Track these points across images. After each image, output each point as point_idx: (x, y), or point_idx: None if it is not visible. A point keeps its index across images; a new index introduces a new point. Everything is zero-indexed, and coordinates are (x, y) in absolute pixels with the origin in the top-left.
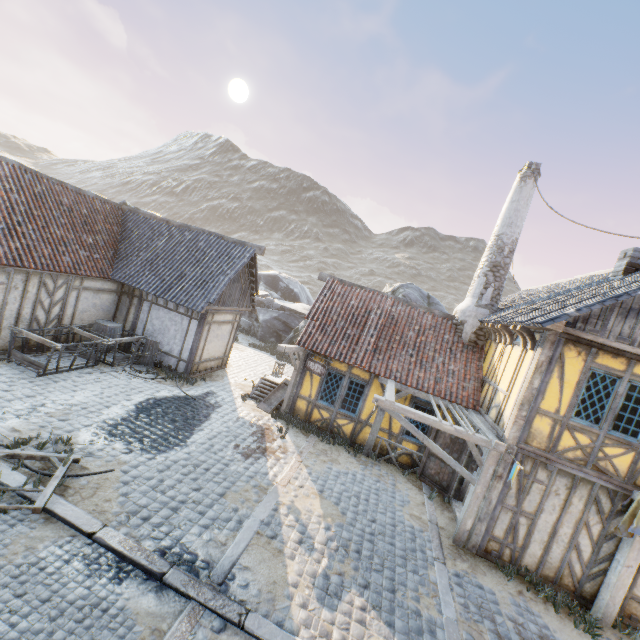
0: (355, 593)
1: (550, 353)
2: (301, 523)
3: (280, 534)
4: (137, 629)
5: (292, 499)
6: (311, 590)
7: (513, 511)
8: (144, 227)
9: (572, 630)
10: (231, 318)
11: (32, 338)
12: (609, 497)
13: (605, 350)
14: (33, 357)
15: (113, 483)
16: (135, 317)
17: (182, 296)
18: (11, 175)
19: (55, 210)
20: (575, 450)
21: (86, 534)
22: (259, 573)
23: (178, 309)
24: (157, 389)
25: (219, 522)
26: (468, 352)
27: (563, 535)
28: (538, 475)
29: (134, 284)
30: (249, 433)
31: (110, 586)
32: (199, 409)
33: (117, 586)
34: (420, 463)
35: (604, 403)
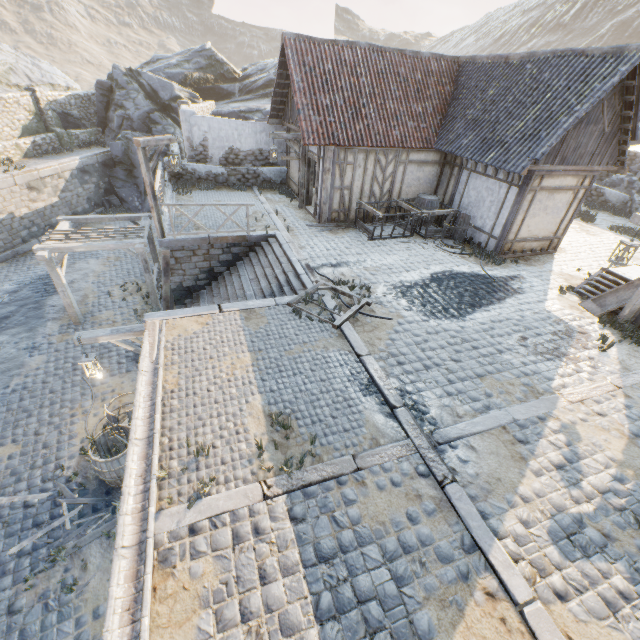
0: (620, 571)
1: None
2: (572, 450)
3: (532, 444)
4: (363, 430)
5: (574, 420)
6: (544, 518)
7: None
8: (476, 77)
9: None
10: (573, 183)
11: (366, 209)
12: None
13: None
14: (369, 226)
15: (387, 328)
16: (453, 190)
17: (500, 156)
18: (362, 59)
19: (392, 84)
20: None
21: (356, 354)
22: (484, 461)
23: (496, 175)
24: (457, 264)
25: (463, 397)
26: None
27: None
28: None
29: (452, 150)
30: (548, 330)
31: (358, 394)
32: (494, 290)
33: (362, 396)
34: None
35: None
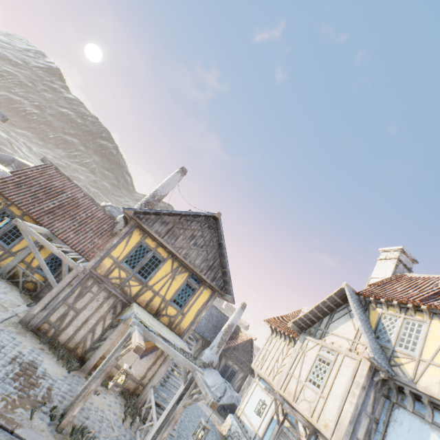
0: None
1: (128, 230)
2: None
3: None
4: None
5: None
6: None
7: (69, 306)
8: None
9: (59, 367)
10: None
11: None
12: (122, 306)
13: (151, 236)
14: None
15: None
16: None
17: None
18: None
19: None
20: (117, 279)
21: None
22: None
23: None
24: None
25: None
26: (112, 238)
27: (90, 324)
28: (93, 288)
29: None
30: None
31: None
32: None
33: None
34: (39, 289)
35: (140, 260)
